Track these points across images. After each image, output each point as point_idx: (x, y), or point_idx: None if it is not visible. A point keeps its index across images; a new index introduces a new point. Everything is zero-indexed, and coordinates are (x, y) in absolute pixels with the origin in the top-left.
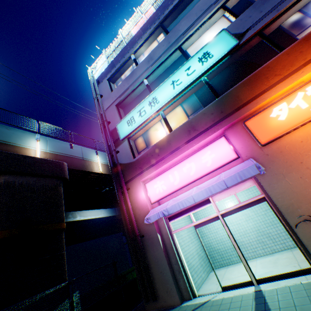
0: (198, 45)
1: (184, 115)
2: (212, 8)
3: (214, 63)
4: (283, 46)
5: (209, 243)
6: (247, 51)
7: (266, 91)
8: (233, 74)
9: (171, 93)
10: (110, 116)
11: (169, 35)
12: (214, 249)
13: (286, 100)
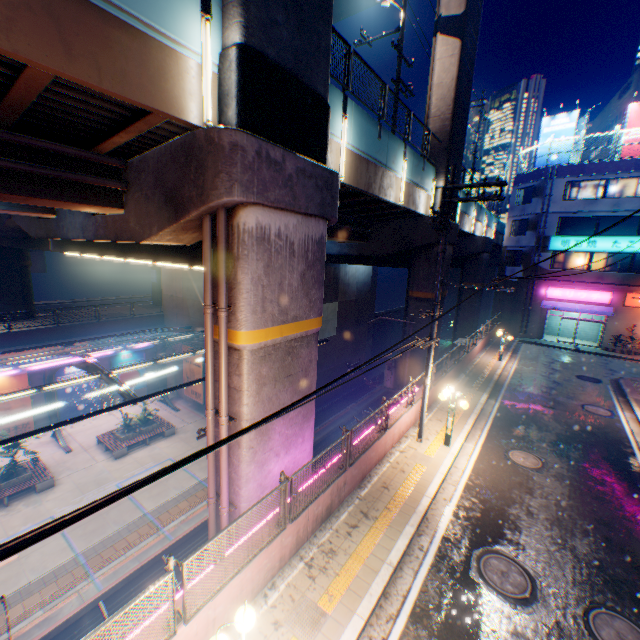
0: None
1: (602, 263)
2: None
3: None
4: None
5: (549, 323)
6: None
7: None
8: None
9: (607, 248)
10: (548, 222)
11: None
12: (550, 327)
13: None
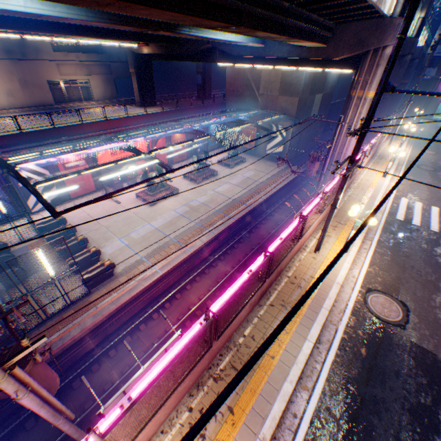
0: None
1: None
2: None
3: None
4: None
5: (439, 108)
6: None
7: None
8: None
9: None
10: None
11: None
12: (438, 111)
13: None
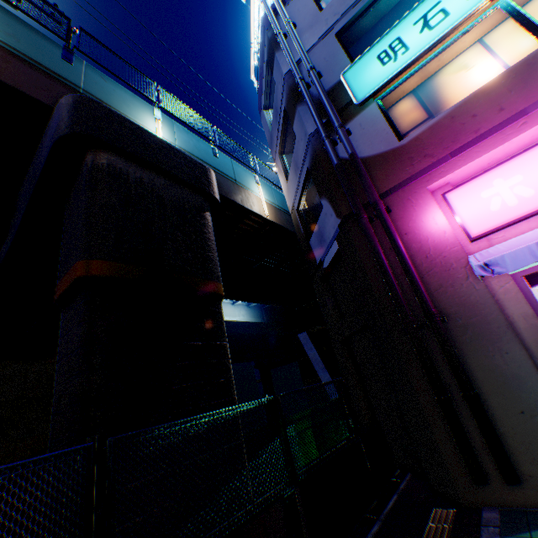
0: None
1: None
2: None
3: None
4: None
5: None
6: None
7: None
8: None
9: None
10: (318, 63)
11: None
12: None
13: None
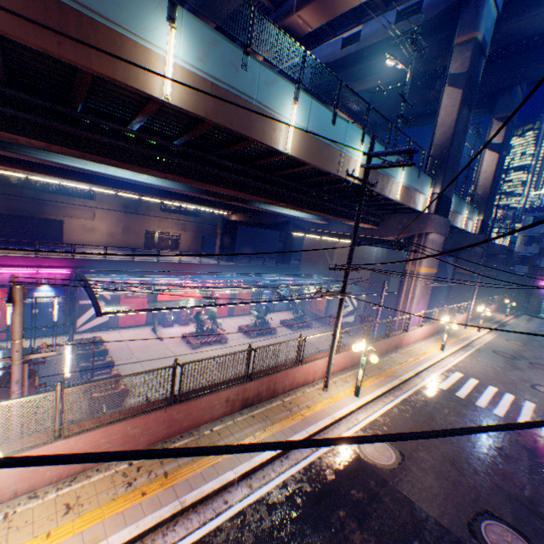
0: None
1: None
2: None
3: None
4: None
5: None
6: None
7: None
8: None
9: None
10: None
11: None
12: None
13: None
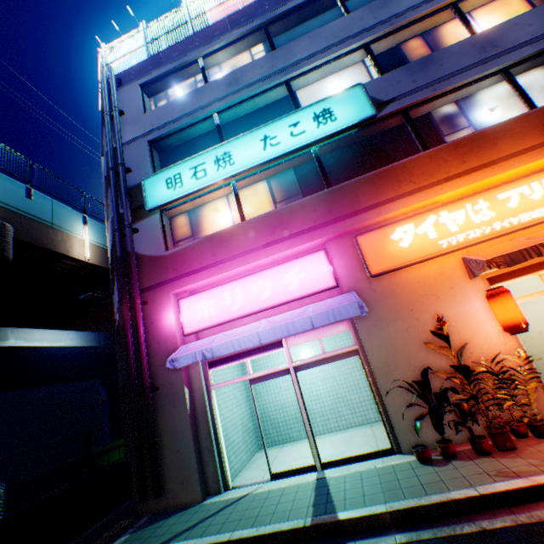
0: (318, 91)
1: (272, 199)
2: (352, 43)
3: (335, 131)
4: (428, 143)
5: (264, 408)
6: (383, 132)
7: (394, 200)
8: (358, 159)
9: (258, 155)
10: (132, 158)
11: (277, 53)
12: (269, 418)
13: (415, 221)
